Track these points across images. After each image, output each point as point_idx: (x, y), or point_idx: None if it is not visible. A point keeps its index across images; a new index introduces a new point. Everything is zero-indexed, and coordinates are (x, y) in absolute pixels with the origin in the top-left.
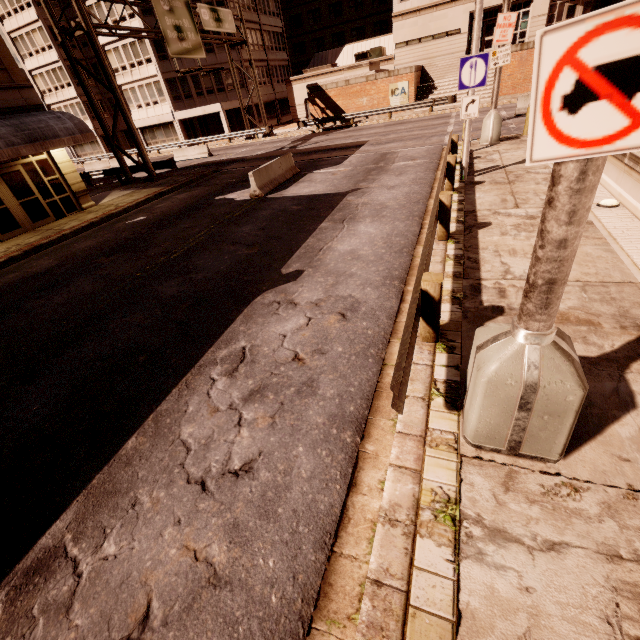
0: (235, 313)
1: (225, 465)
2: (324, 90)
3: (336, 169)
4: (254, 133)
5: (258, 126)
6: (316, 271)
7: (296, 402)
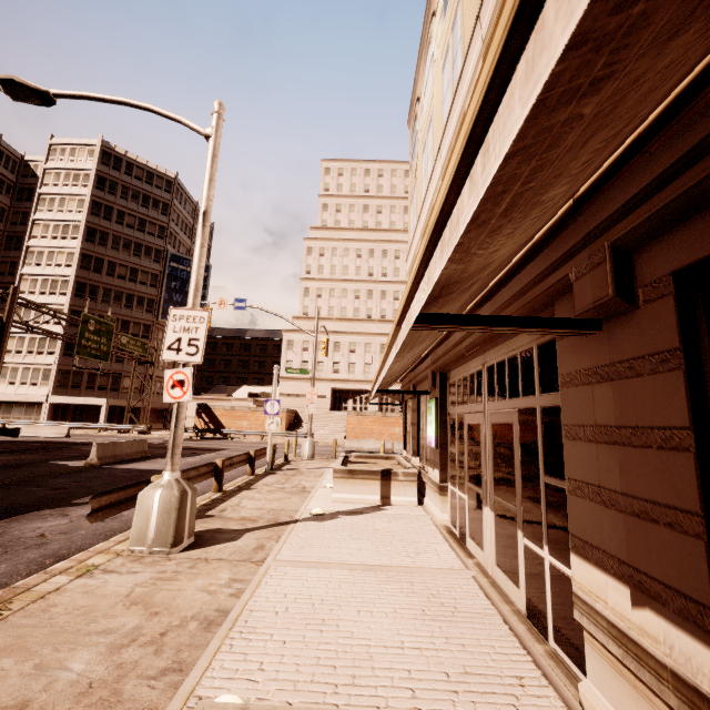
0: (3, 518)
1: None
2: (212, 409)
3: (185, 459)
4: (130, 428)
5: (138, 423)
6: None
7: (20, 550)
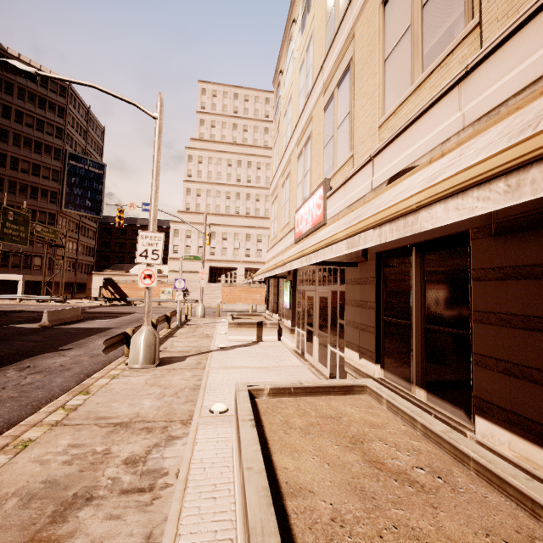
0: (23, 358)
1: (17, 384)
2: (116, 283)
3: (111, 320)
4: (48, 298)
5: (54, 294)
6: (82, 348)
7: (59, 372)
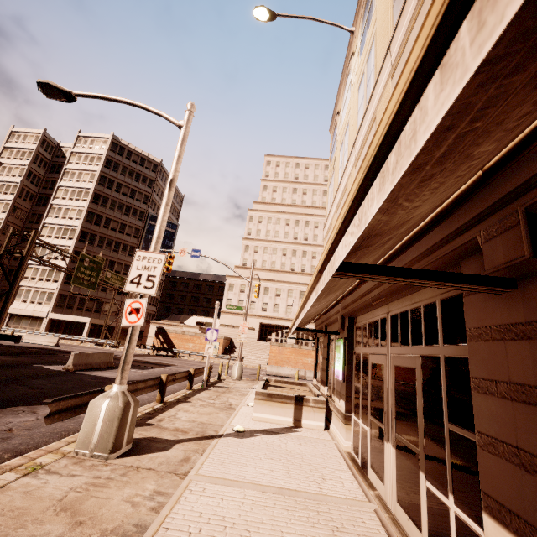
0: None
1: None
2: (167, 332)
3: (140, 371)
4: (104, 342)
5: (110, 339)
6: None
7: None
